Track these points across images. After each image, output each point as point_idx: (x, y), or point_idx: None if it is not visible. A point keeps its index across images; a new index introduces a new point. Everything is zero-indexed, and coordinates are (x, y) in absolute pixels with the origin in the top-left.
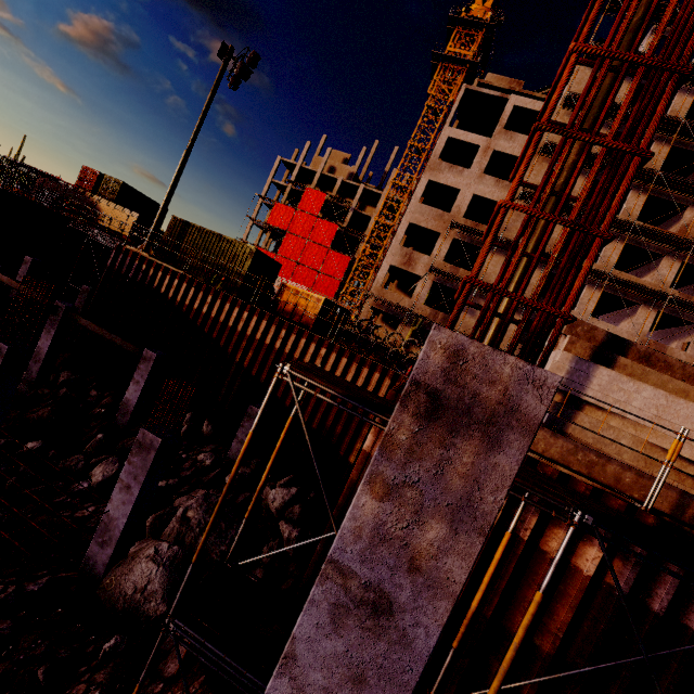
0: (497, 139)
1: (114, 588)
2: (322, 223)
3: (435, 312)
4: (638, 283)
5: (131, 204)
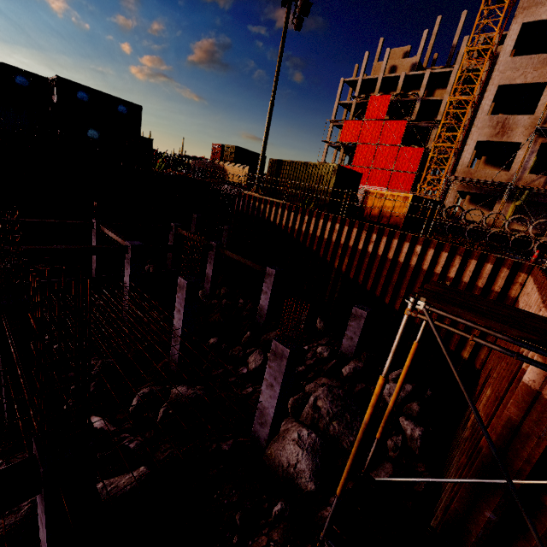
0: None
1: (274, 458)
2: (389, 125)
3: (546, 179)
4: None
5: (243, 160)
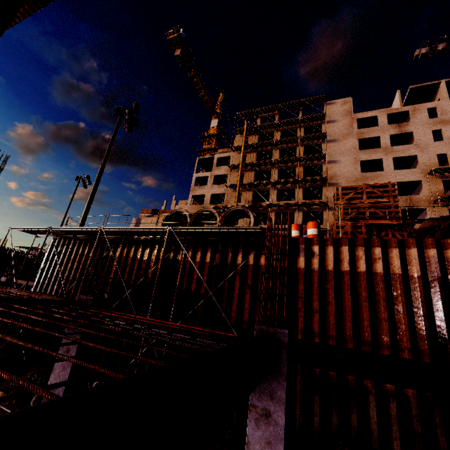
0: (214, 171)
1: None
2: None
3: None
4: (282, 203)
5: None
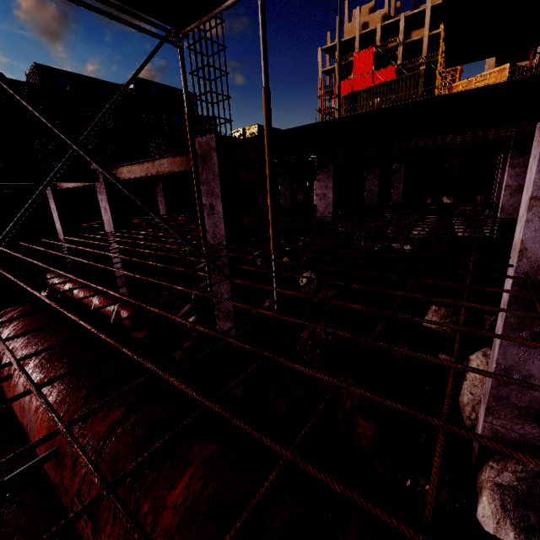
0: None
1: None
2: (379, 74)
3: None
4: None
5: None
